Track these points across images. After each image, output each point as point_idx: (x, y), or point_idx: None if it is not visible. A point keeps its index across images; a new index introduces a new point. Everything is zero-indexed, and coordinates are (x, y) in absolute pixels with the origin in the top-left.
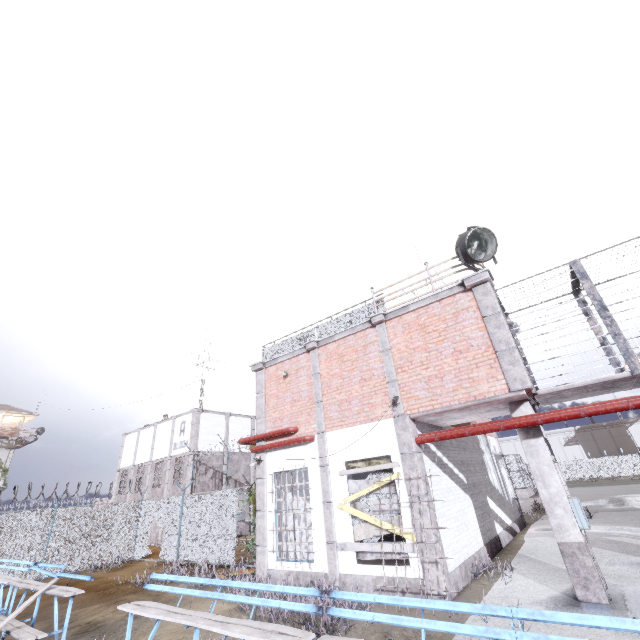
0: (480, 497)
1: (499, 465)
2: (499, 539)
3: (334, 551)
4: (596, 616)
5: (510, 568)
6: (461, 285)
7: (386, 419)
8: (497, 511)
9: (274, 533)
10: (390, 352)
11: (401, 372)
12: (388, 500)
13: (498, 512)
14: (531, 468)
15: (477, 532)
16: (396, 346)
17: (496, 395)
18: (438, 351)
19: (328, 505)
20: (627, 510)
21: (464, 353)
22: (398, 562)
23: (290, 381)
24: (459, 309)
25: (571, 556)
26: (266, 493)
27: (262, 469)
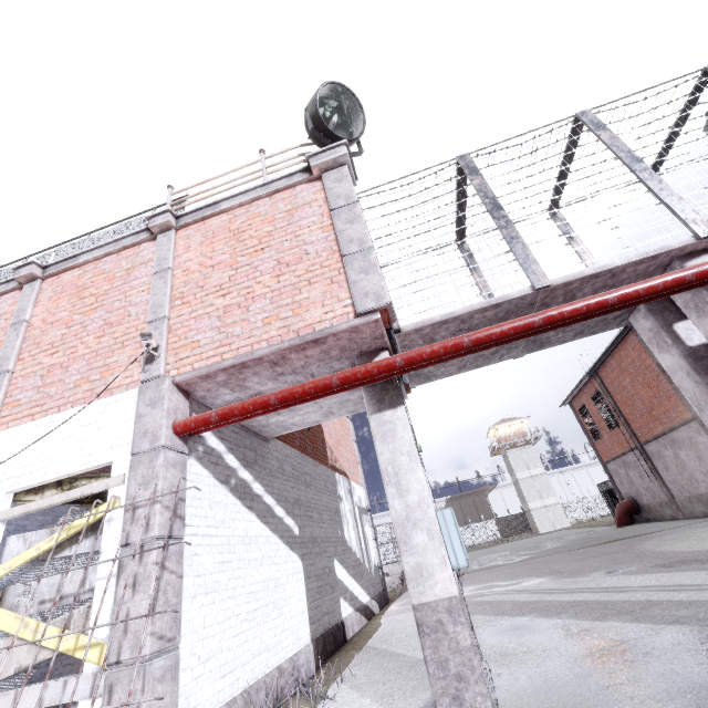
0: (322, 560)
1: (363, 521)
2: (343, 627)
3: None
4: None
5: (342, 678)
6: (306, 171)
7: (127, 390)
8: (349, 583)
9: None
10: (169, 272)
11: (180, 305)
12: (83, 568)
13: (350, 584)
14: (381, 462)
15: (301, 619)
16: (184, 264)
17: (333, 325)
18: (252, 266)
19: None
20: (492, 567)
21: (293, 265)
22: None
23: None
24: (298, 204)
25: (435, 631)
26: None
27: None
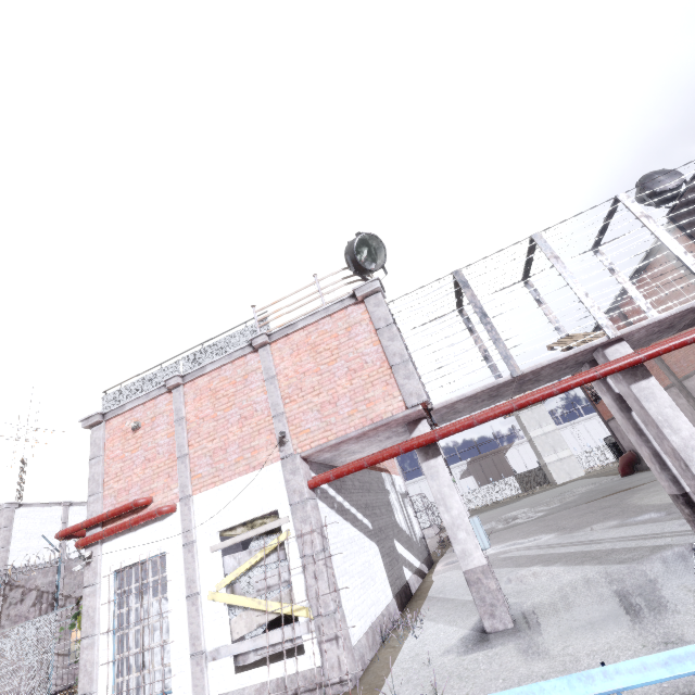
0: (387, 542)
1: (405, 504)
2: (409, 586)
3: (202, 666)
4: (546, 683)
5: (420, 616)
6: (353, 297)
7: (272, 464)
8: (405, 554)
9: (110, 666)
10: (276, 379)
11: (289, 402)
12: (277, 570)
13: (407, 555)
14: (433, 492)
15: (385, 584)
16: (283, 372)
17: (394, 414)
18: (331, 372)
19: (194, 599)
20: (513, 526)
21: (359, 371)
22: (298, 650)
23: (143, 434)
24: (352, 323)
25: (477, 583)
26: (99, 606)
27: (94, 570)
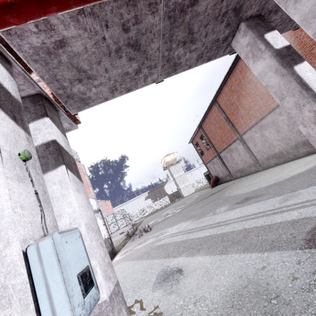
0: None
1: None
2: None
3: None
4: None
5: None
6: None
7: None
8: None
9: None
10: None
11: None
12: None
13: None
14: None
15: None
16: None
17: None
18: None
19: None
20: (166, 219)
21: None
22: None
23: None
24: None
25: None
26: None
27: None
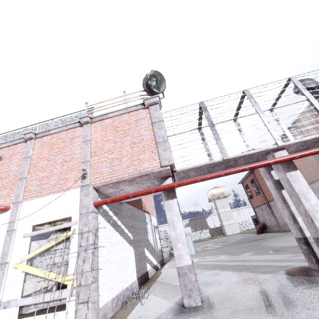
0: (140, 248)
1: (155, 232)
2: (148, 273)
3: None
4: None
5: (149, 291)
6: (143, 104)
7: (75, 189)
8: (149, 257)
9: None
10: (89, 142)
11: (94, 156)
12: (62, 254)
13: (150, 257)
14: (167, 218)
15: (133, 271)
16: (94, 139)
17: (153, 169)
18: (122, 142)
19: (3, 266)
20: (206, 250)
21: (138, 144)
22: None
23: (3, 163)
24: (139, 118)
25: (184, 275)
26: None
27: None
